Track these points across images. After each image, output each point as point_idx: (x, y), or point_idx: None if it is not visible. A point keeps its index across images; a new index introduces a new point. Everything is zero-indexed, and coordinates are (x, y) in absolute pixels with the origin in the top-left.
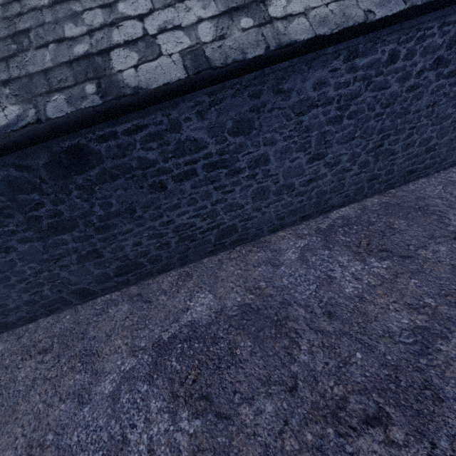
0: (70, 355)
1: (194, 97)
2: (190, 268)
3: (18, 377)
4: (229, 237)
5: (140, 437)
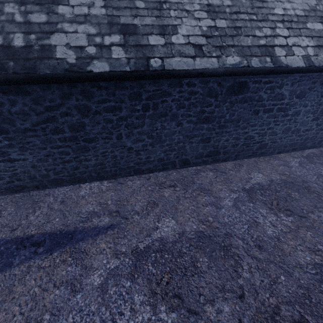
0: (192, 189)
1: (295, 76)
2: (238, 162)
3: (165, 195)
4: (261, 150)
5: (264, 221)
